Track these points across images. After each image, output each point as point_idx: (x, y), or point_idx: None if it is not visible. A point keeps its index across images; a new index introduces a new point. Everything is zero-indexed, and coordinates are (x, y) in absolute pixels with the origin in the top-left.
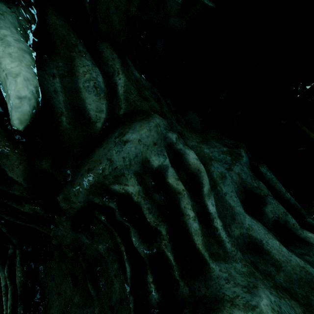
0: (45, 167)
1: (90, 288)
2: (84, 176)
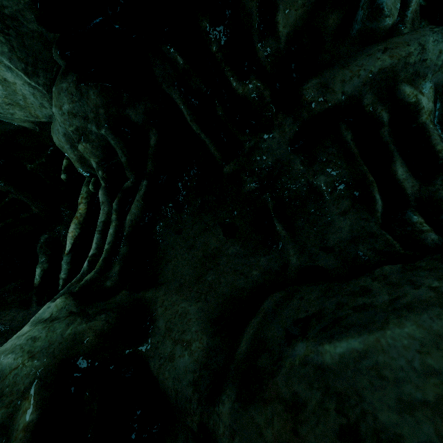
0: (329, 24)
1: (280, 228)
2: (373, 56)
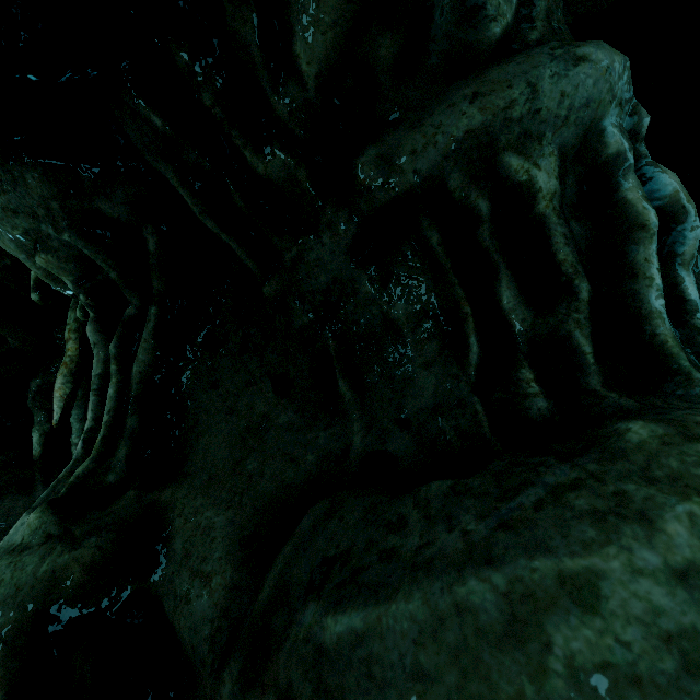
0: (381, 55)
1: (344, 388)
2: (457, 108)
